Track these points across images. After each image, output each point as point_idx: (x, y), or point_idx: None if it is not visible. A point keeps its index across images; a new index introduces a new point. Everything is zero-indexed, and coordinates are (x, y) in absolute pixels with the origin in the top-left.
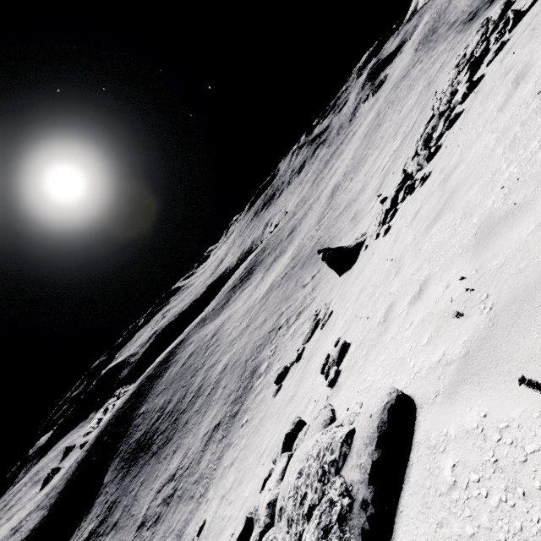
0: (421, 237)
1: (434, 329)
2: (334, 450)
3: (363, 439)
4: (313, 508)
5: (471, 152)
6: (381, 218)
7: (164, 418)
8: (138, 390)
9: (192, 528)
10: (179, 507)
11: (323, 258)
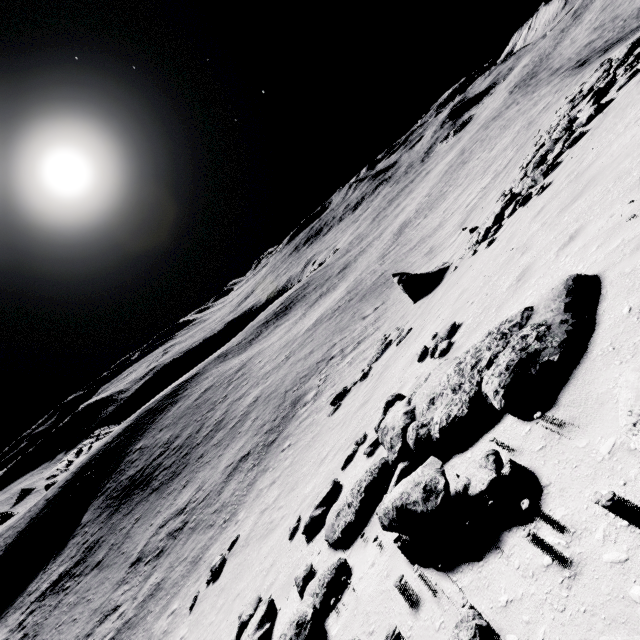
0: (555, 218)
1: (603, 240)
2: (513, 319)
3: (549, 299)
4: (495, 357)
5: (612, 147)
6: (480, 236)
7: (170, 453)
8: (134, 423)
9: (216, 549)
10: (192, 538)
11: (399, 280)
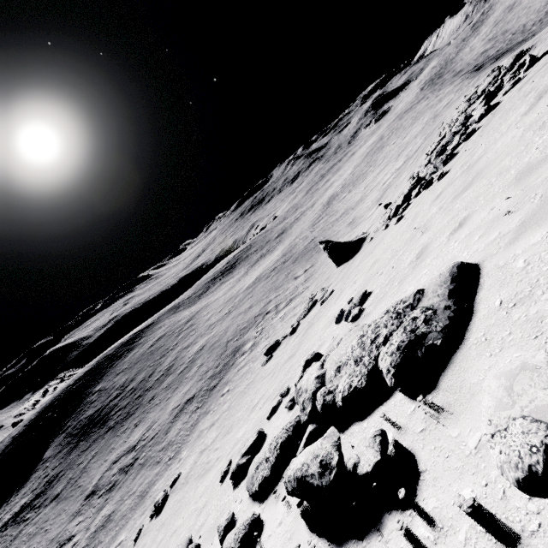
0: (450, 204)
1: (484, 230)
2: (407, 300)
3: (437, 284)
4: (390, 335)
5: (497, 145)
6: (391, 212)
7: (125, 395)
8: (94, 368)
9: (161, 485)
10: (141, 473)
11: (325, 247)
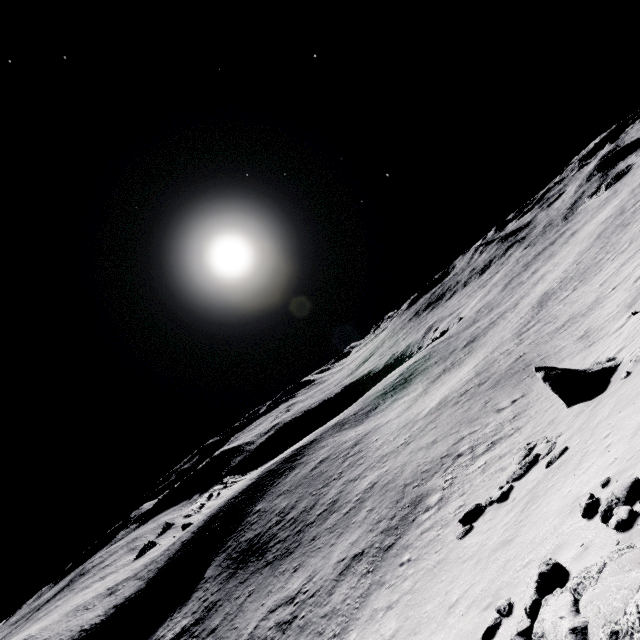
0: None
1: None
2: None
3: None
4: None
5: None
6: None
7: (284, 524)
8: (256, 482)
9: None
10: (300, 639)
11: (545, 377)
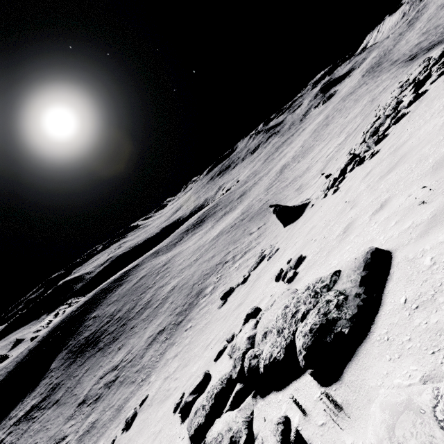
0: (376, 183)
1: (400, 216)
2: (325, 280)
3: (352, 269)
4: (307, 313)
5: (420, 131)
6: (330, 183)
7: (113, 322)
8: (92, 298)
9: (133, 403)
10: (120, 389)
11: (274, 210)
